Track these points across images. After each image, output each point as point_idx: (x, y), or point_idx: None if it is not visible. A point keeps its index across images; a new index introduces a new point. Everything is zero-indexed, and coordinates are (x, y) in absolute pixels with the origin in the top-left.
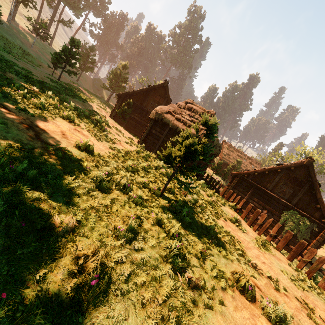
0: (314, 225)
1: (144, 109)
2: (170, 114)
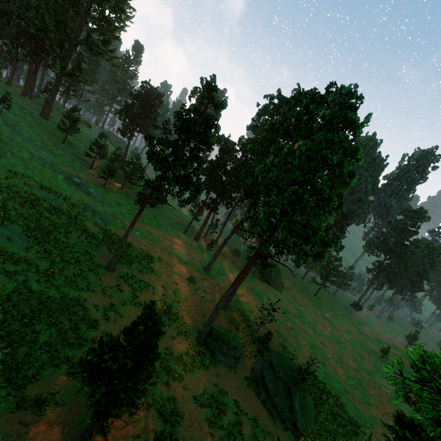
0: None
1: None
2: None
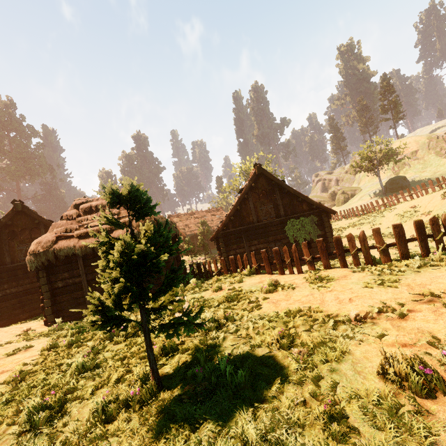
0: (312, 217)
1: (15, 267)
2: (64, 239)
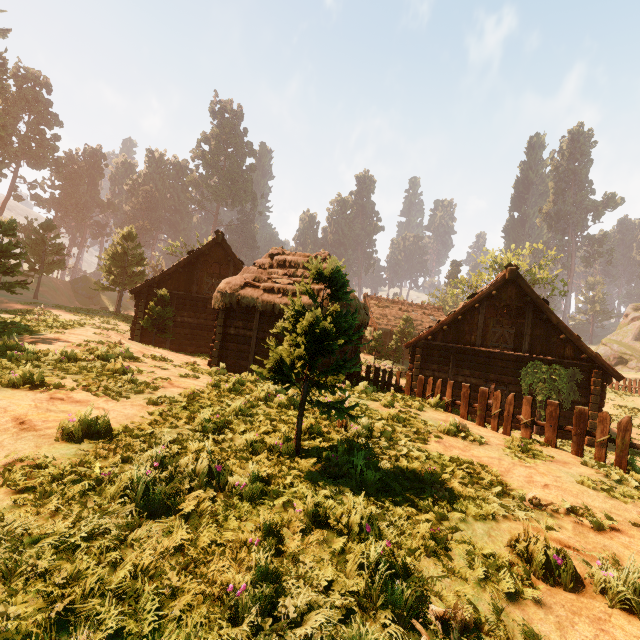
0: (575, 371)
1: (198, 298)
2: (250, 287)
